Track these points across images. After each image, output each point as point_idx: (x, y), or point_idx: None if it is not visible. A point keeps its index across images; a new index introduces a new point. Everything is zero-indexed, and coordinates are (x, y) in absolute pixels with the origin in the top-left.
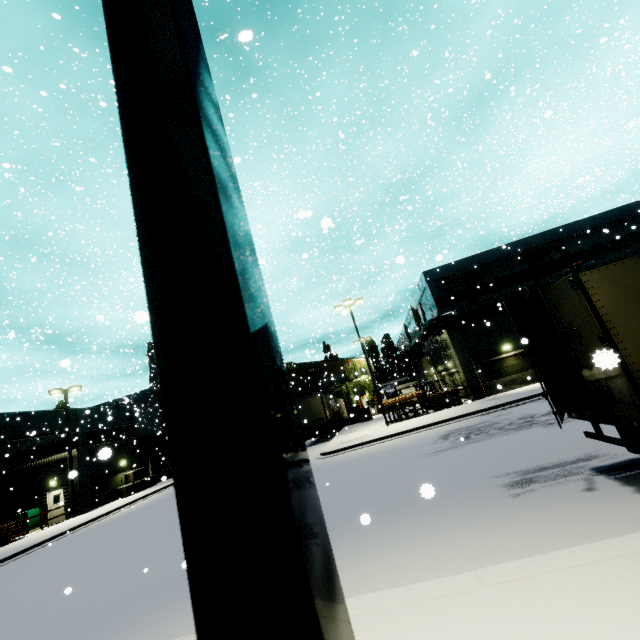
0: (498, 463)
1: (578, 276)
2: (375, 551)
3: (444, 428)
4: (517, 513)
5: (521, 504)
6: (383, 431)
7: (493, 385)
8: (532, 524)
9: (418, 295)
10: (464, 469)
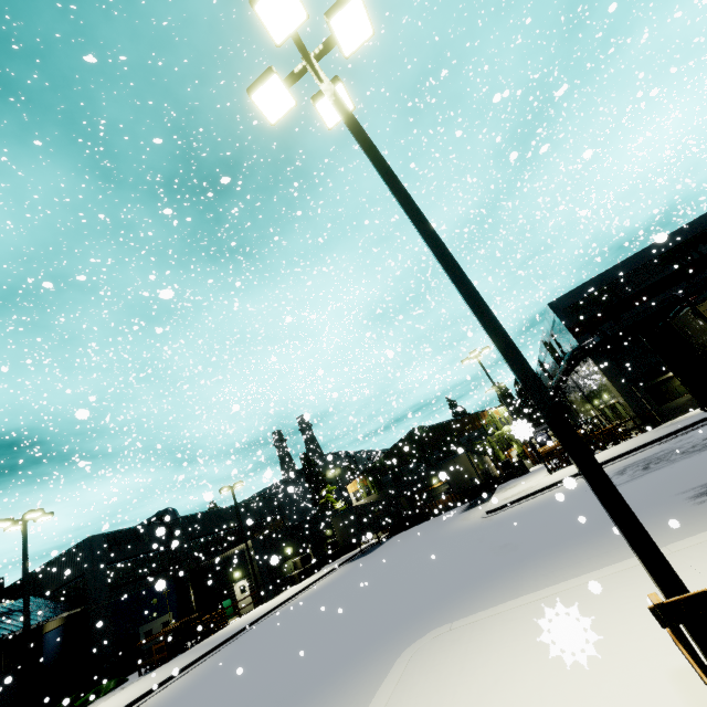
0: (682, 482)
1: (696, 308)
2: (578, 561)
3: (618, 465)
4: (702, 513)
5: (706, 507)
6: (548, 480)
7: (667, 409)
8: None
9: (548, 328)
10: (647, 494)
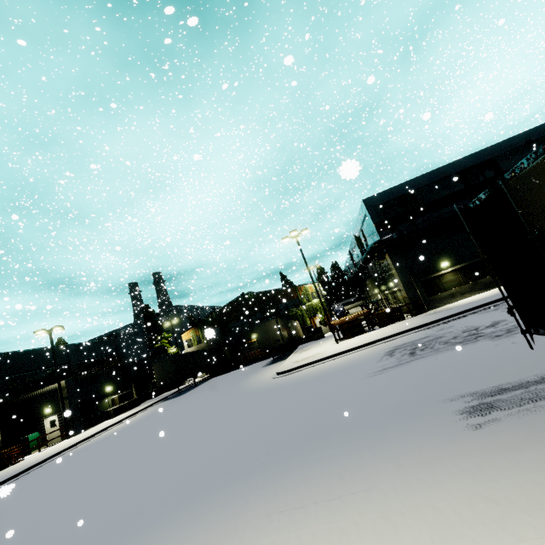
0: (449, 383)
1: None
2: (316, 503)
3: (389, 344)
4: (483, 454)
5: (486, 440)
6: (333, 349)
7: (433, 300)
8: (507, 474)
9: (359, 223)
10: (412, 390)
